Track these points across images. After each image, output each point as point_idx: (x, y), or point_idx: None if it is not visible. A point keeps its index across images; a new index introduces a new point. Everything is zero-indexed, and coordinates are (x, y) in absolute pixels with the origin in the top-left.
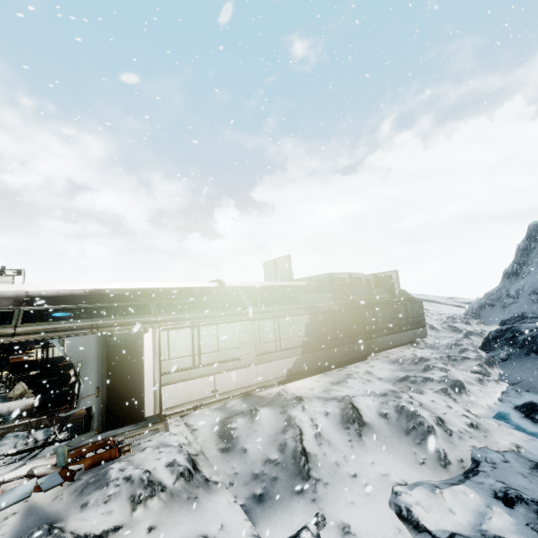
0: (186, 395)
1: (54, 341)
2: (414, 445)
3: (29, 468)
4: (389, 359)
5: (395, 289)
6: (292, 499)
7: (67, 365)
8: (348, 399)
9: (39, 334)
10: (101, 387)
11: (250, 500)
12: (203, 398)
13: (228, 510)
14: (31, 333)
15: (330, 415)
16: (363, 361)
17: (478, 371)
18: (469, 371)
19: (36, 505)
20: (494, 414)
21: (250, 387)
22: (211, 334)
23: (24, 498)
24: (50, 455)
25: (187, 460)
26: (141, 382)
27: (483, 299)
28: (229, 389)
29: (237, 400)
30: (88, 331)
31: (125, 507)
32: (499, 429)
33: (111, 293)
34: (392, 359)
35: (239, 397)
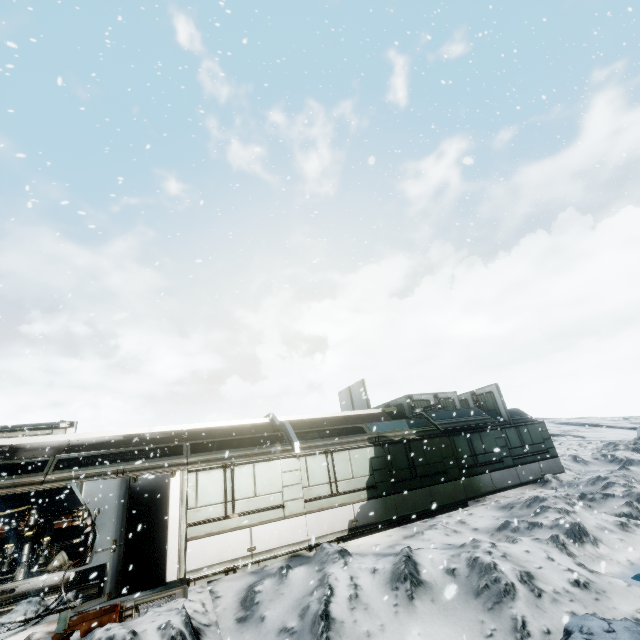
0: (215, 553)
1: (73, 485)
2: (484, 610)
3: (27, 634)
4: (499, 504)
5: (500, 408)
6: None
7: None
8: (406, 551)
9: (66, 481)
10: (119, 540)
11: None
12: (236, 559)
13: None
14: (59, 480)
15: (378, 572)
16: (462, 508)
17: (626, 512)
18: (613, 514)
19: None
20: (636, 573)
21: (299, 545)
22: (247, 476)
23: None
24: (53, 621)
25: (183, 622)
26: (165, 536)
27: None
28: (271, 547)
29: (280, 562)
30: (114, 476)
31: None
32: (627, 590)
33: (150, 437)
34: (503, 503)
35: (284, 558)
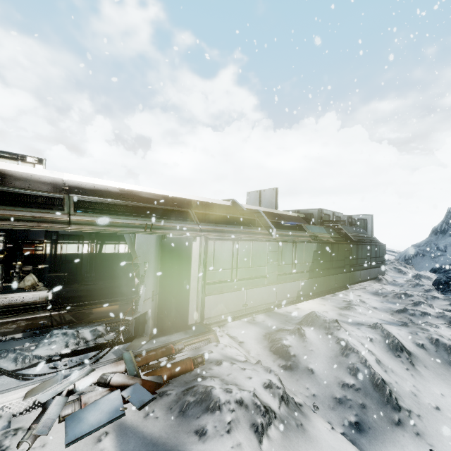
0: (223, 307)
1: (126, 236)
2: None
3: (98, 375)
4: (368, 291)
5: (368, 231)
6: (394, 431)
7: (74, 262)
8: (382, 327)
9: (95, 226)
10: (155, 291)
11: (348, 428)
12: (236, 311)
13: (335, 440)
14: (87, 224)
15: (375, 341)
16: (346, 290)
17: (450, 309)
18: (441, 309)
19: (126, 423)
20: None
21: (271, 304)
22: (247, 250)
23: (118, 416)
24: (114, 360)
25: (279, 381)
26: (187, 290)
27: (416, 249)
28: (256, 304)
29: (262, 315)
30: (142, 230)
31: (251, 438)
32: None
33: (144, 196)
34: (371, 291)
35: (262, 312)
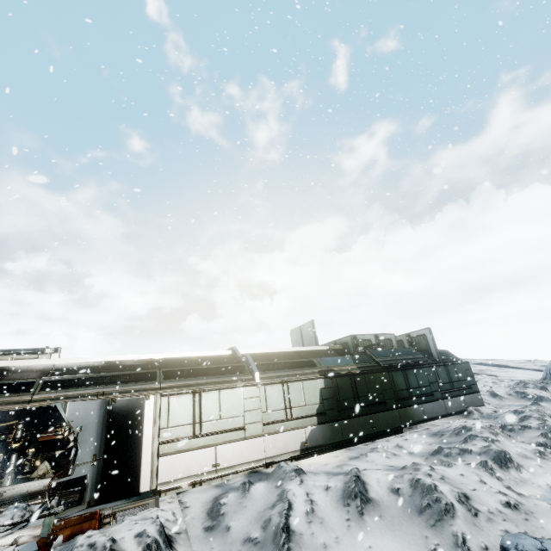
0: (184, 468)
1: (57, 405)
2: (427, 527)
3: (14, 537)
4: (430, 431)
5: (431, 349)
6: None
7: None
8: (355, 472)
9: (51, 400)
10: (98, 455)
11: None
12: (202, 473)
13: None
14: (45, 400)
15: (331, 490)
16: (398, 434)
17: (542, 442)
18: (530, 443)
19: None
20: None
21: (257, 463)
22: (213, 401)
23: None
24: (37, 526)
25: (158, 531)
26: (139, 452)
27: None
28: (233, 463)
29: (241, 477)
30: (94, 398)
31: None
32: (550, 511)
33: (126, 364)
34: (434, 431)
35: (244, 473)
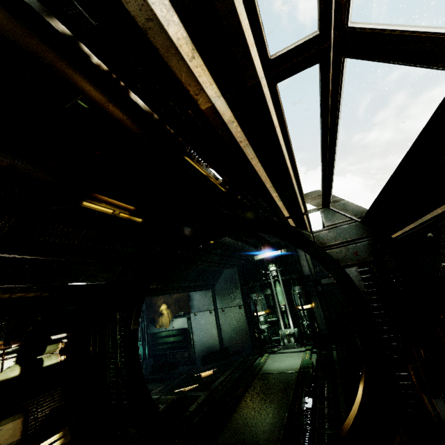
0: None
1: None
2: None
3: None
4: None
5: None
6: None
7: None
8: None
9: None
10: None
11: None
12: None
13: None
14: None
15: None
16: None
17: None
18: None
19: None
20: None
21: None
22: None
23: None
24: None
25: None
26: None
27: None
28: None
29: None
30: None
31: None
32: None
33: None
34: None
35: None
